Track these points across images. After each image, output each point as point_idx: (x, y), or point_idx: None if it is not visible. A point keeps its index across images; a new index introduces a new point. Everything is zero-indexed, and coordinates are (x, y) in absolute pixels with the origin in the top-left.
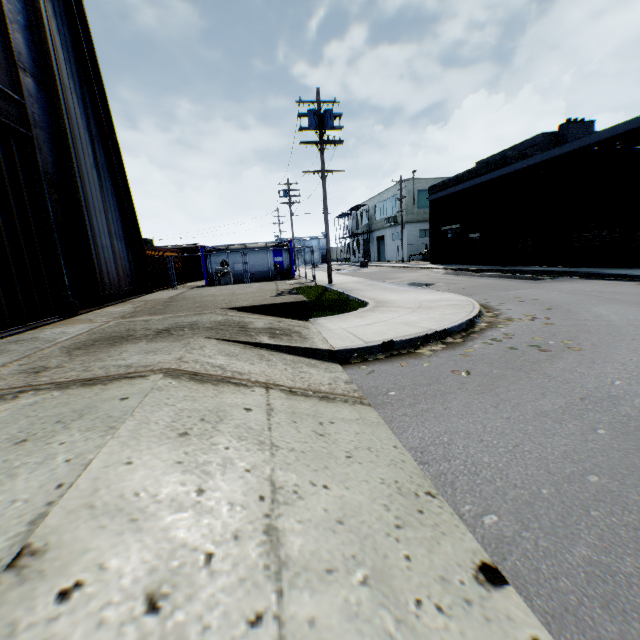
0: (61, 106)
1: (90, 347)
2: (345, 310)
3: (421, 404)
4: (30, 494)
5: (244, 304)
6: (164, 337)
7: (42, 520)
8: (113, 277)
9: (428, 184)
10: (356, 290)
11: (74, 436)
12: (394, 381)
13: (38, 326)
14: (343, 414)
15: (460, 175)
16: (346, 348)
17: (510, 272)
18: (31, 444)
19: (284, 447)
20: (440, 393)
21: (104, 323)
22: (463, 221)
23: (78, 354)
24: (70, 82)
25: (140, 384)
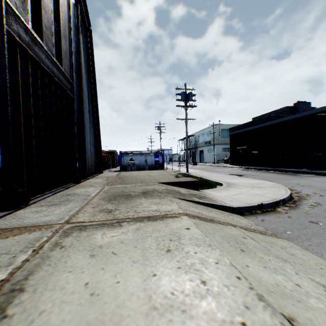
0: (82, 85)
1: (116, 199)
2: (212, 186)
3: (312, 239)
4: (228, 282)
5: (166, 181)
6: (151, 196)
7: (264, 298)
8: (89, 164)
9: (226, 127)
10: (206, 176)
11: (195, 248)
12: (281, 225)
13: (68, 187)
14: (281, 243)
15: (246, 123)
16: (240, 206)
17: (278, 171)
18: (176, 252)
19: (289, 260)
20: (316, 233)
21: (102, 187)
22: (248, 145)
23: (116, 203)
24: (84, 76)
25: (182, 221)
